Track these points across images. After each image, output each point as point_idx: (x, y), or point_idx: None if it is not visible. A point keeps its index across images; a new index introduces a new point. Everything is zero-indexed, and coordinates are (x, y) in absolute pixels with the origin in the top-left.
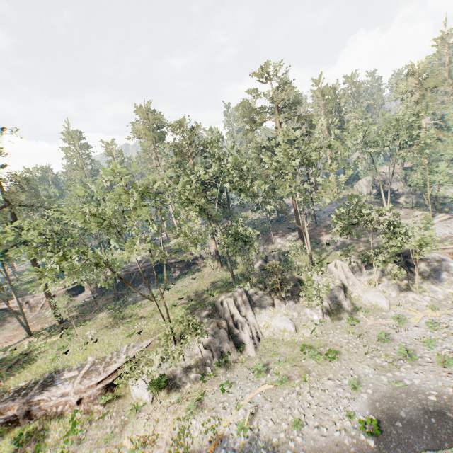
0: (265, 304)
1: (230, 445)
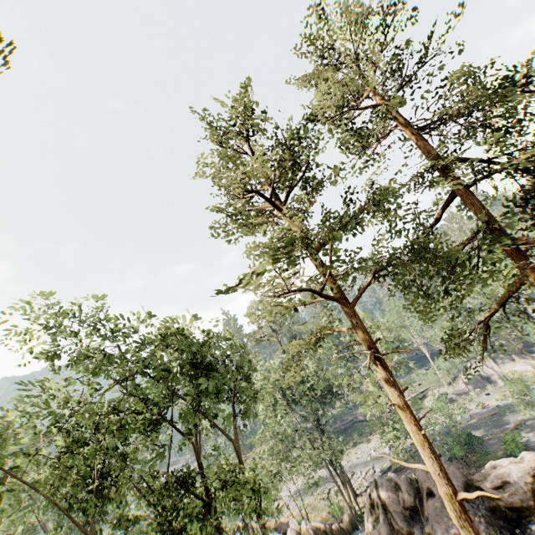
0: (506, 360)
1: (492, 406)
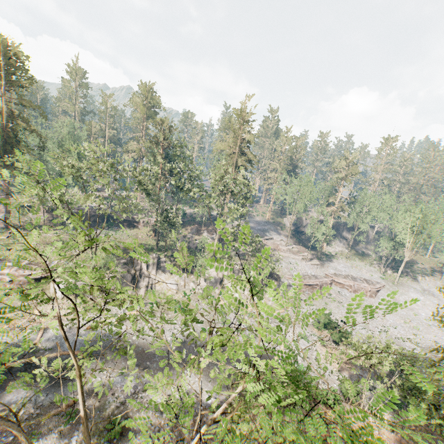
0: (167, 270)
1: (100, 330)
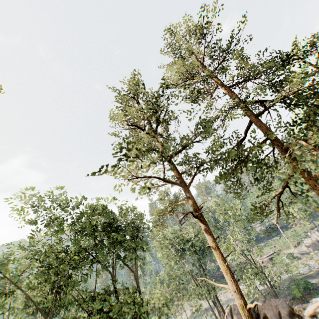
0: None
1: None
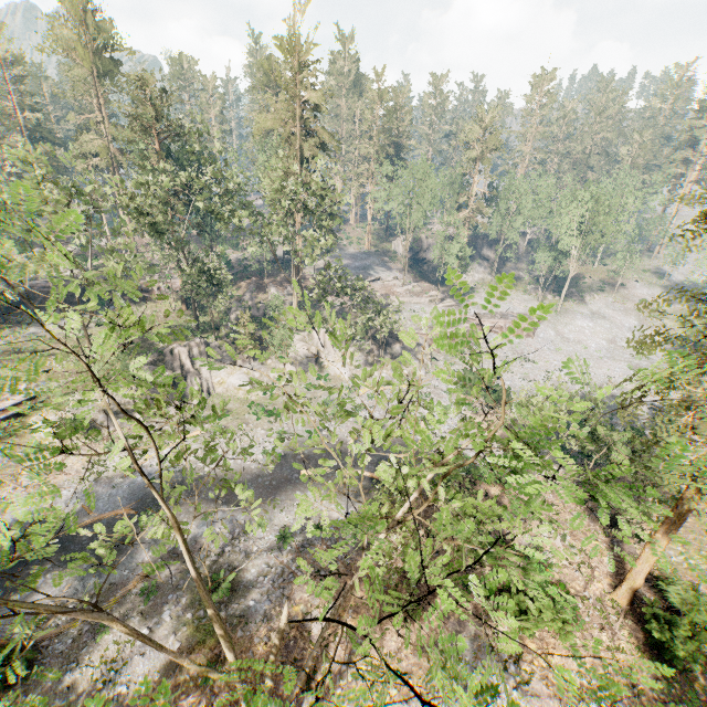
0: (227, 361)
1: (147, 472)
